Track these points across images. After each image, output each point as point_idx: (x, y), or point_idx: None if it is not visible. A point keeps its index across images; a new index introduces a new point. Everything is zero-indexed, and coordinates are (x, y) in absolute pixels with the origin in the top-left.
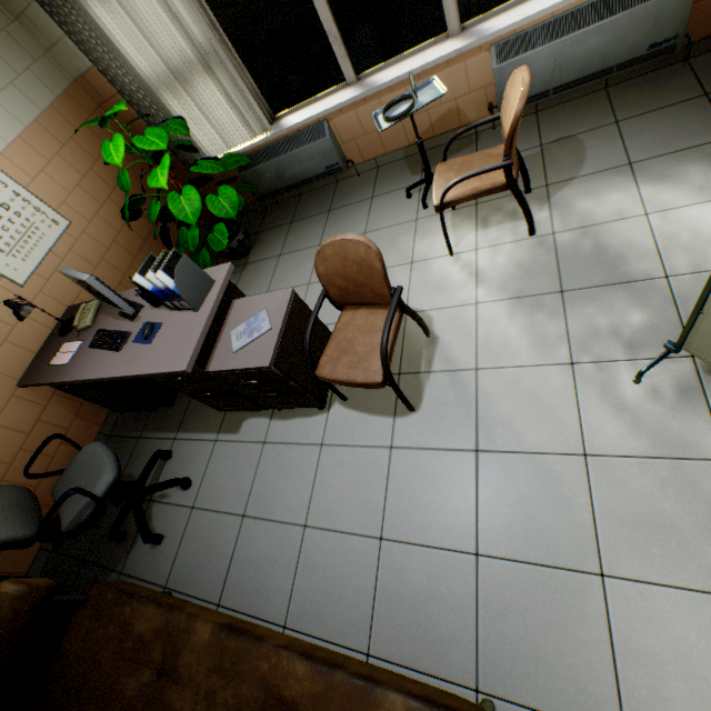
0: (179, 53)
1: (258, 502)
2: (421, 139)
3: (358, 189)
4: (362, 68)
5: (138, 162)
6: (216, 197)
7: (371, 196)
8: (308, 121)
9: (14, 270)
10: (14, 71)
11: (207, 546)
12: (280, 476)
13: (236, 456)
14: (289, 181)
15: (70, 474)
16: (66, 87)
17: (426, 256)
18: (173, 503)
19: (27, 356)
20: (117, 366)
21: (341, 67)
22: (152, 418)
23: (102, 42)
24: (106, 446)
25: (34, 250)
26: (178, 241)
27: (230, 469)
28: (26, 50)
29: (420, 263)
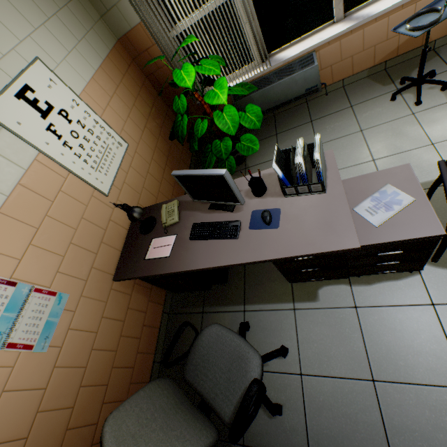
0: (215, 4)
1: (384, 365)
2: (427, 47)
3: (331, 103)
4: (349, 7)
5: (156, 101)
6: (244, 113)
7: (349, 105)
8: (303, 53)
9: (101, 183)
10: (84, 28)
11: (341, 413)
12: (397, 337)
13: (327, 321)
14: (272, 104)
15: (200, 359)
16: (113, 44)
17: (445, 137)
18: (274, 371)
19: (115, 253)
20: (243, 252)
21: (334, 7)
22: (209, 294)
23: (153, 1)
24: (225, 327)
25: (110, 166)
26: (204, 153)
27: (327, 334)
28: (89, 14)
29: (443, 143)
